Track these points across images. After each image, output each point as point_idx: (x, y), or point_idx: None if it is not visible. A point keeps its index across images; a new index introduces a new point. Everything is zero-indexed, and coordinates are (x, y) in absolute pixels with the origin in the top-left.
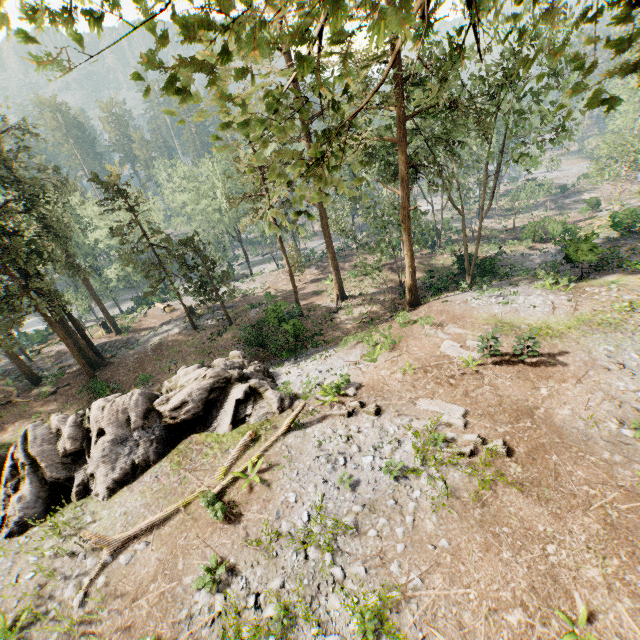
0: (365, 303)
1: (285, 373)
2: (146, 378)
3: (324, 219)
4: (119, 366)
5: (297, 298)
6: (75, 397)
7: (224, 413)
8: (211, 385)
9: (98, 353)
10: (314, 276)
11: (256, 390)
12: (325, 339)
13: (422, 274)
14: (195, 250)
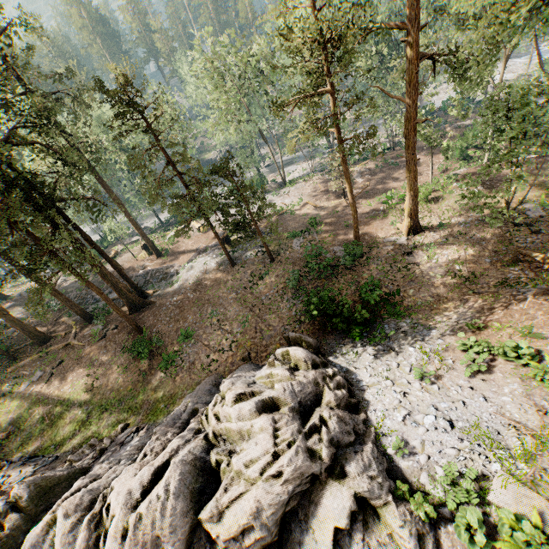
0: (451, 241)
1: (374, 392)
2: (187, 333)
3: (412, 121)
4: (160, 309)
5: (357, 235)
6: (122, 346)
7: (313, 543)
8: (289, 493)
9: (140, 290)
10: (360, 188)
11: (364, 499)
12: (405, 303)
13: (537, 192)
14: (230, 181)
